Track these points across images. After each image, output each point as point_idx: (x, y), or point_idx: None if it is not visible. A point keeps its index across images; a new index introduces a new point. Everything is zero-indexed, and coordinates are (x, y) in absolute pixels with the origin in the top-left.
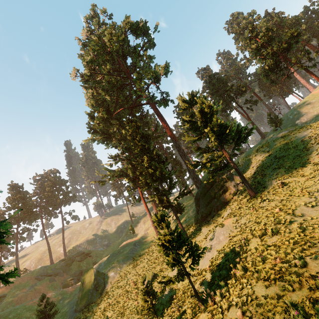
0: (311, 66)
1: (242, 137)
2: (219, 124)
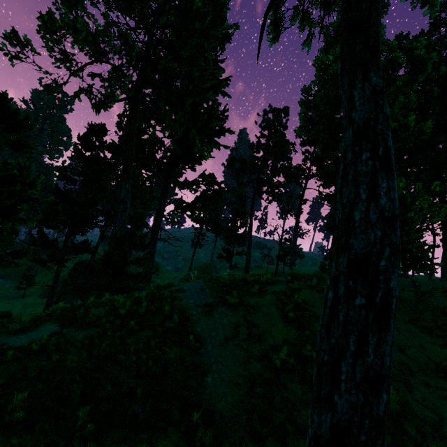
0: None
1: None
2: None
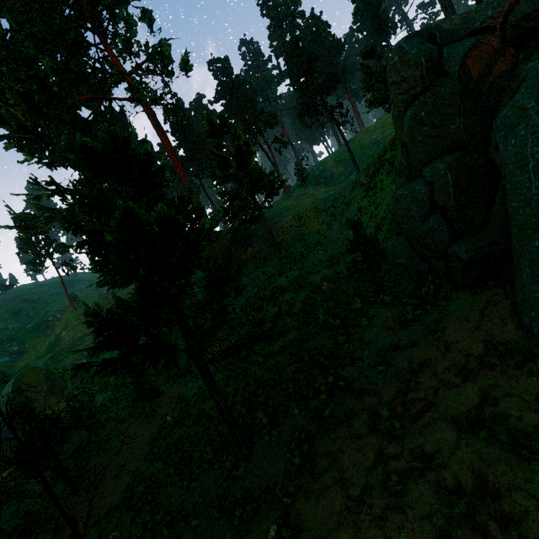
0: (342, 123)
1: (275, 188)
2: (257, 170)
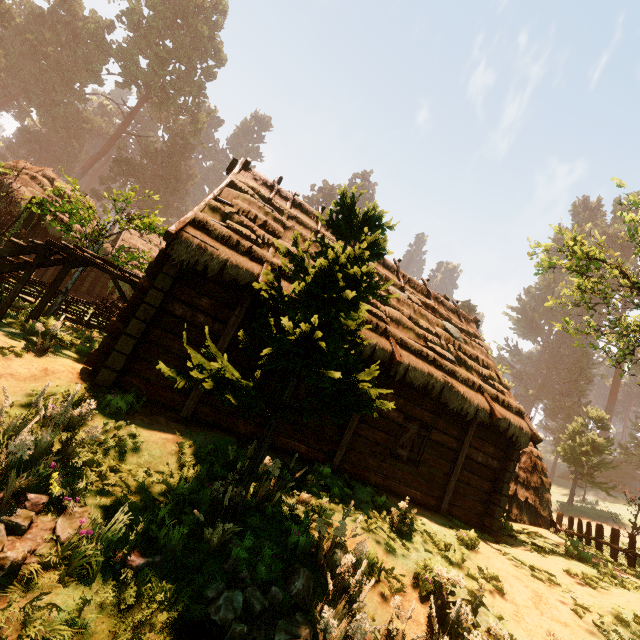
0: None
1: None
2: None
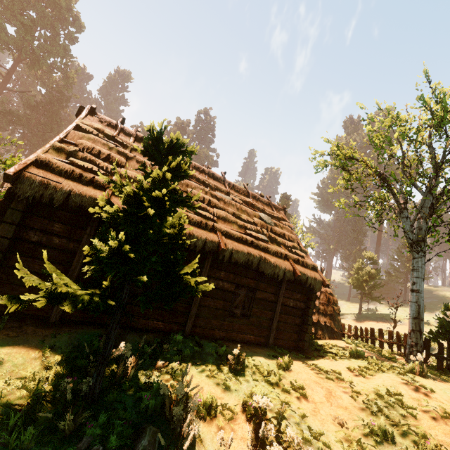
0: None
1: None
2: None
